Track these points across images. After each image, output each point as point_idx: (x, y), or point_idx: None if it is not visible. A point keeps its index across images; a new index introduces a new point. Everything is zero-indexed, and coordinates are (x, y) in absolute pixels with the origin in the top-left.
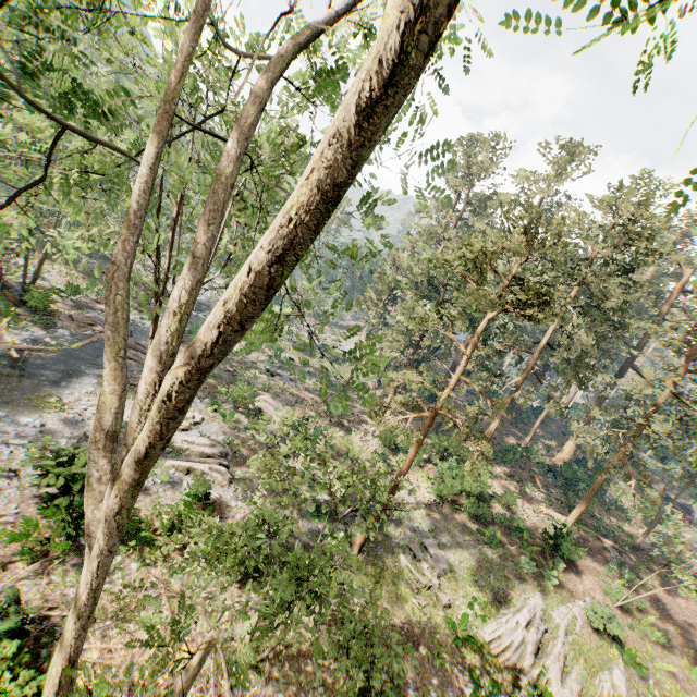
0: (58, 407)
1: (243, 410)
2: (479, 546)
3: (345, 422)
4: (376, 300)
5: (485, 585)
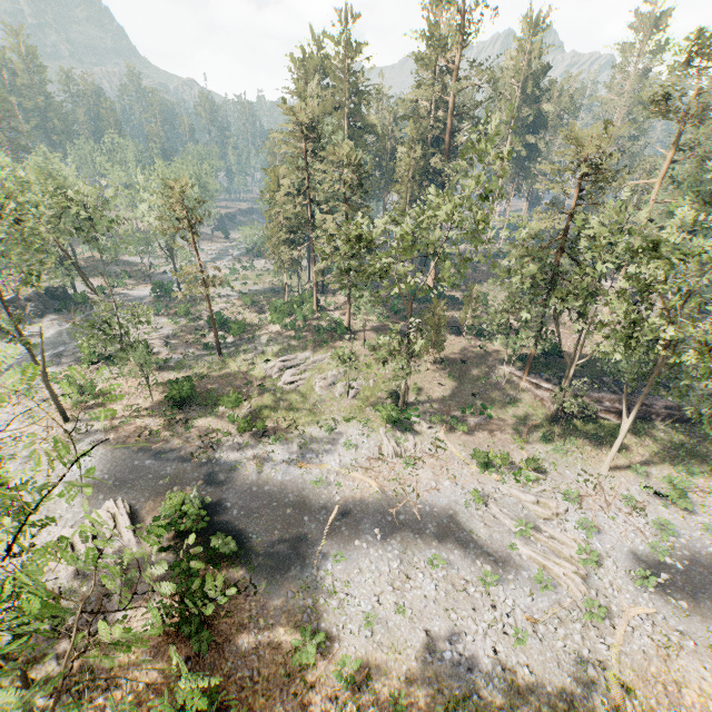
0: None
1: (190, 318)
2: (286, 341)
3: (265, 309)
4: None
5: (280, 355)
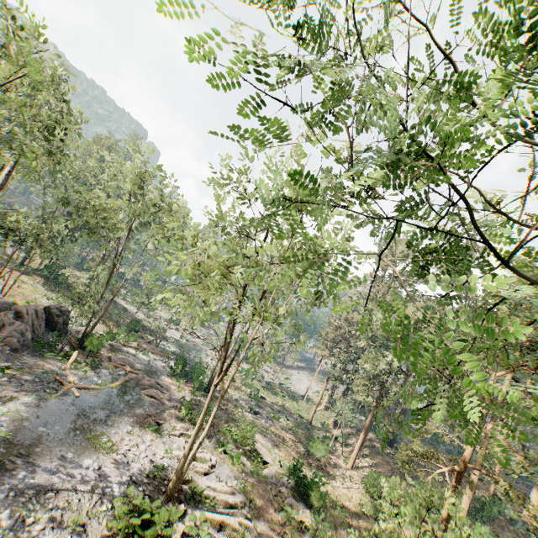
0: (109, 448)
1: (242, 450)
2: None
3: (322, 464)
4: (333, 347)
5: None
